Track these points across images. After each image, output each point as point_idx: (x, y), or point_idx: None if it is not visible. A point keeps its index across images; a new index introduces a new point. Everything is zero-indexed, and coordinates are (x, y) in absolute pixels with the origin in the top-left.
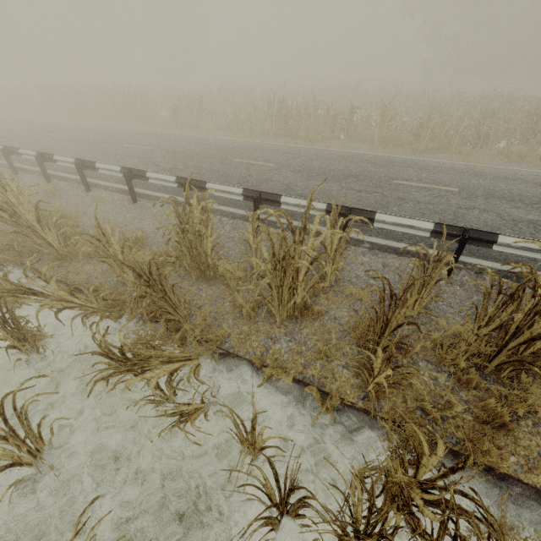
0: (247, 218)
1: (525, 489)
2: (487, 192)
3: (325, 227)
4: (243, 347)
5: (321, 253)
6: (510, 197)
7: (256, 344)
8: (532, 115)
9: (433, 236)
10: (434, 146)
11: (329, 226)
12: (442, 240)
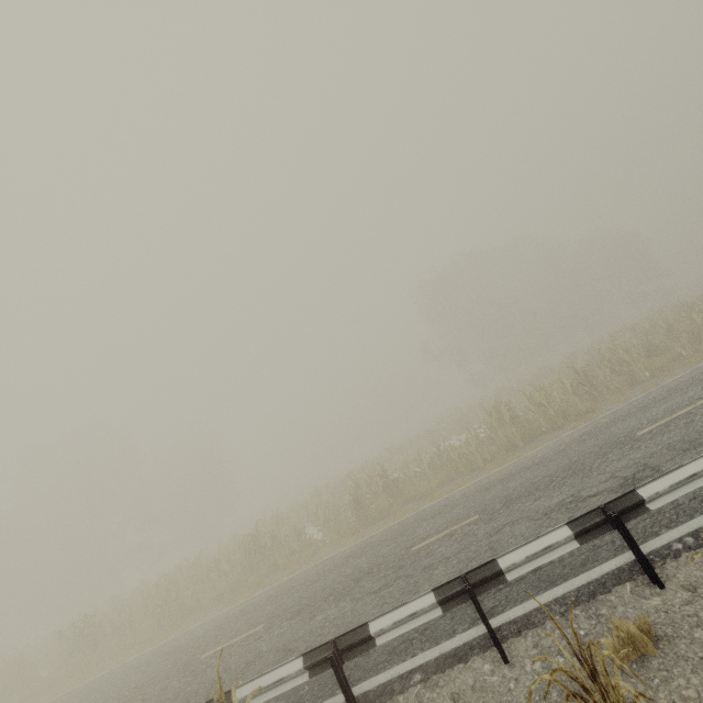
0: None
1: None
2: None
3: None
4: None
5: None
6: None
7: None
8: None
9: None
10: None
11: None
12: None
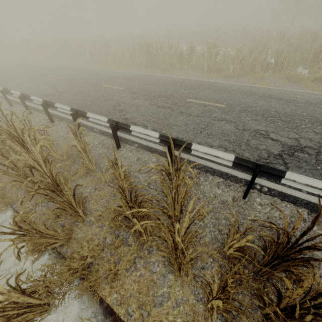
0: (80, 125)
1: (113, 315)
2: (244, 108)
3: (118, 132)
4: (21, 207)
5: (47, 155)
6: (257, 111)
7: (28, 206)
8: (319, 47)
9: (160, 142)
10: (240, 73)
11: (74, 137)
12: (113, 150)
